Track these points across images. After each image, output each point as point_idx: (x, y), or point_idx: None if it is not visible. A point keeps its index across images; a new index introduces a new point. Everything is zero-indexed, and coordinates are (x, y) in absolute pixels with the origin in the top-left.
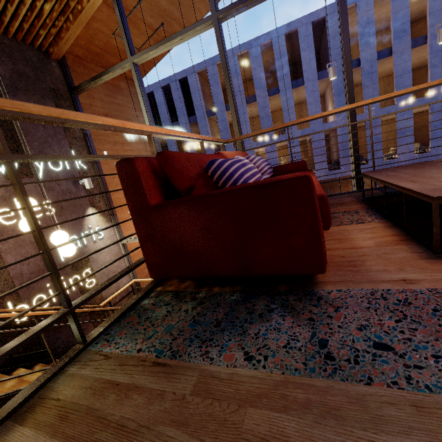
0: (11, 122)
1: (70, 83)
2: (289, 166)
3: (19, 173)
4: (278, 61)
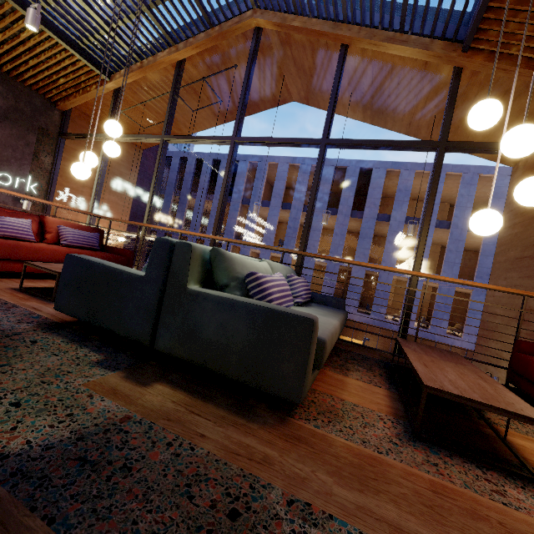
0: None
1: (63, 129)
2: (120, 250)
3: None
4: (322, 185)
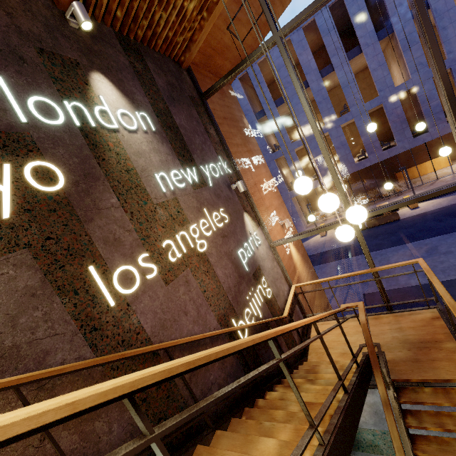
0: (180, 132)
1: (198, 89)
2: None
3: (198, 183)
4: (326, 37)
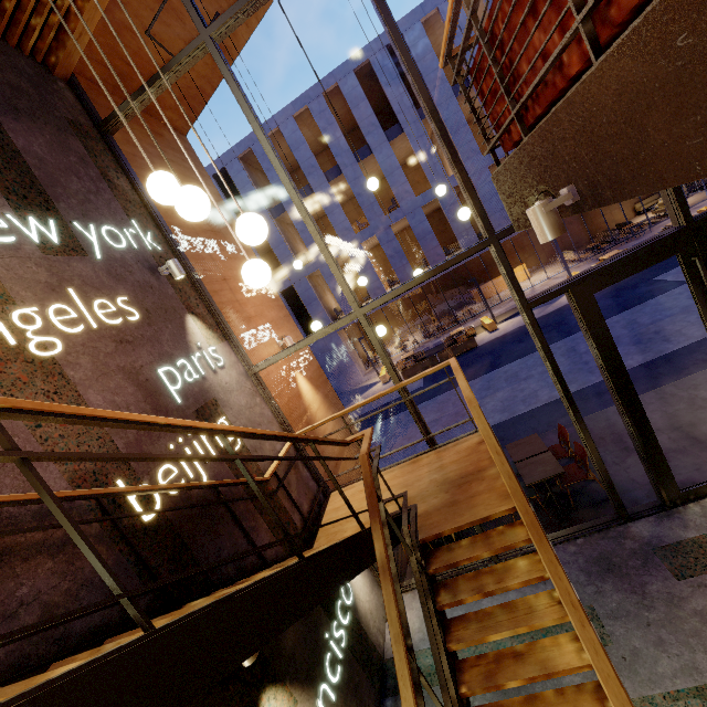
0: (23, 161)
1: (94, 116)
2: None
3: (62, 247)
4: (356, 109)
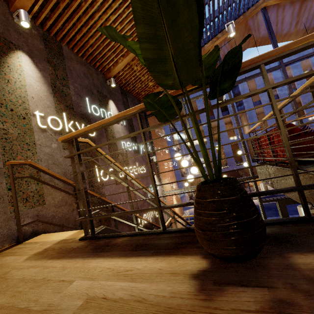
0: (134, 128)
1: (145, 113)
2: None
3: (136, 151)
4: (213, 102)
